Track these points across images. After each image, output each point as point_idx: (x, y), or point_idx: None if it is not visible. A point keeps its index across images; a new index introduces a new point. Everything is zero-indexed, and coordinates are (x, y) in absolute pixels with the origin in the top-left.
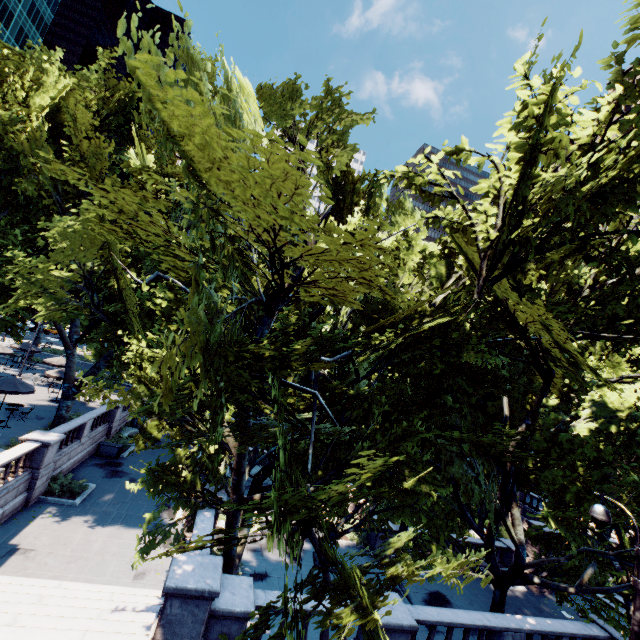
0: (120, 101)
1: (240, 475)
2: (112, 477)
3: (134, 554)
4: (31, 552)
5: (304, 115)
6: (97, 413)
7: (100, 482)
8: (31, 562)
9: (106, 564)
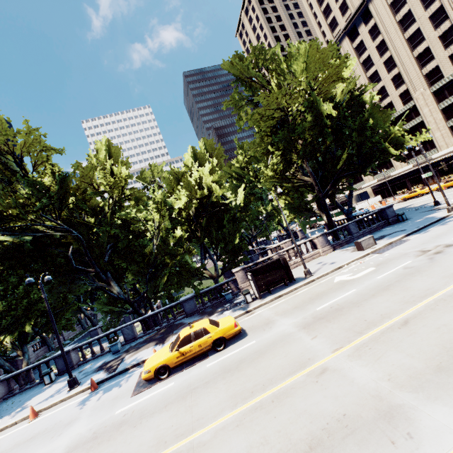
0: None
1: None
2: None
3: None
4: None
5: None
6: None
7: None
8: None
9: None
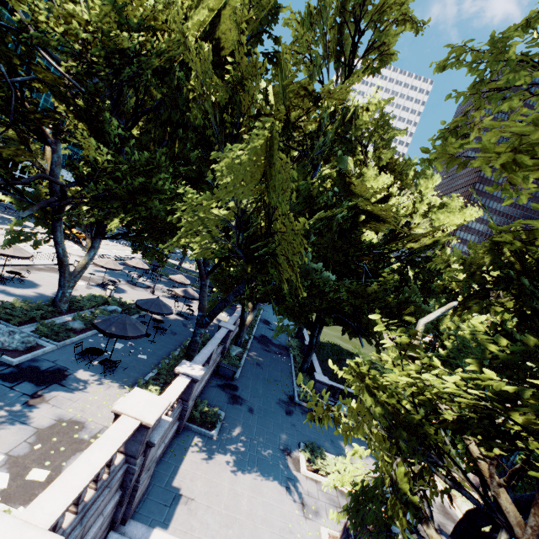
0: (263, 18)
1: None
2: (234, 403)
3: (280, 524)
4: (192, 502)
5: None
6: (219, 338)
7: (226, 409)
8: (194, 519)
9: (259, 536)
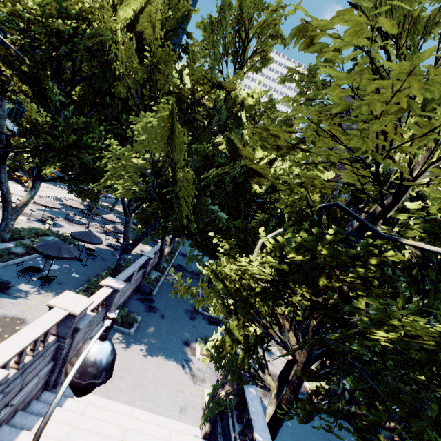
0: (178, 18)
1: (302, 380)
2: (149, 311)
3: (175, 387)
4: None
5: (423, 10)
6: (140, 263)
7: (143, 315)
8: (111, 384)
9: (159, 394)
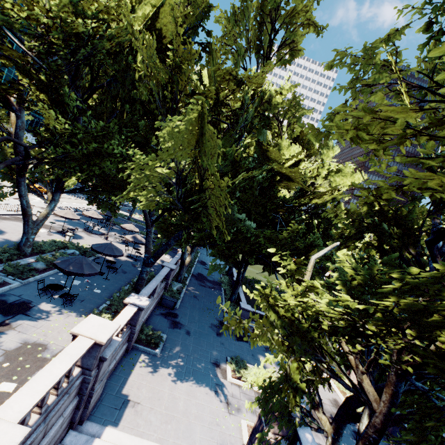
0: (198, 14)
1: (381, 435)
2: (174, 328)
3: (210, 419)
4: (138, 406)
5: None
6: (162, 275)
7: (168, 332)
8: (140, 418)
9: (192, 429)
